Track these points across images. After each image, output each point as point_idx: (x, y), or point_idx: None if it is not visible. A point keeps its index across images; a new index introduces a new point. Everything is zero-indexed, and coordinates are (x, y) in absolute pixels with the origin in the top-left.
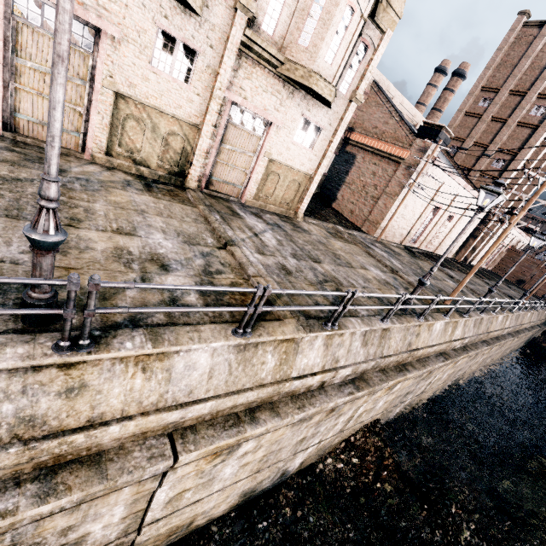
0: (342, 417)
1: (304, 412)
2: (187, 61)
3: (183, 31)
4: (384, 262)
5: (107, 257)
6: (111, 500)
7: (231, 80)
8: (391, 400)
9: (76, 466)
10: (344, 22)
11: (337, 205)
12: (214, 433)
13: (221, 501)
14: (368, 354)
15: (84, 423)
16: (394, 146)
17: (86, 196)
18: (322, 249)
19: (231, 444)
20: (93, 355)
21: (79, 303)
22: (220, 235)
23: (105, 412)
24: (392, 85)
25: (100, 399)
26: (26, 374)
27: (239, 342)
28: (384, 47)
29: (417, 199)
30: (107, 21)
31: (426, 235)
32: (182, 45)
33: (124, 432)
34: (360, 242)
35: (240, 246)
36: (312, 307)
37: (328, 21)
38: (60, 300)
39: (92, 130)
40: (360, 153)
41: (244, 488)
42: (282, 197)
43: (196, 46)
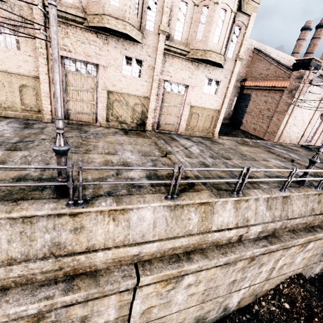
0: (264, 267)
1: (227, 257)
2: (138, 67)
3: (135, 53)
4: (282, 155)
5: (100, 165)
6: (105, 302)
7: (162, 69)
8: (308, 257)
9: (84, 276)
10: (221, 18)
11: (243, 127)
12: (162, 265)
13: (180, 321)
14: (274, 216)
15: (85, 249)
16: (276, 81)
17: (95, 140)
18: (232, 152)
19: (175, 274)
20: (85, 208)
21: (83, 186)
22: (163, 150)
23: (95, 244)
24: (267, 47)
25: (91, 236)
26: (54, 219)
27: (169, 203)
28: (252, 23)
29: (303, 111)
30: (101, 60)
31: (318, 135)
32: (135, 60)
33: (106, 257)
34: (262, 146)
35: (174, 154)
36: (217, 180)
37: (210, 21)
38: (75, 185)
39: (99, 111)
40: (253, 92)
41: (196, 314)
42: (202, 126)
43: (142, 58)
